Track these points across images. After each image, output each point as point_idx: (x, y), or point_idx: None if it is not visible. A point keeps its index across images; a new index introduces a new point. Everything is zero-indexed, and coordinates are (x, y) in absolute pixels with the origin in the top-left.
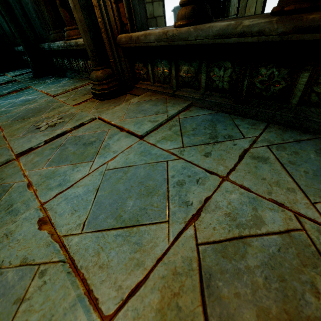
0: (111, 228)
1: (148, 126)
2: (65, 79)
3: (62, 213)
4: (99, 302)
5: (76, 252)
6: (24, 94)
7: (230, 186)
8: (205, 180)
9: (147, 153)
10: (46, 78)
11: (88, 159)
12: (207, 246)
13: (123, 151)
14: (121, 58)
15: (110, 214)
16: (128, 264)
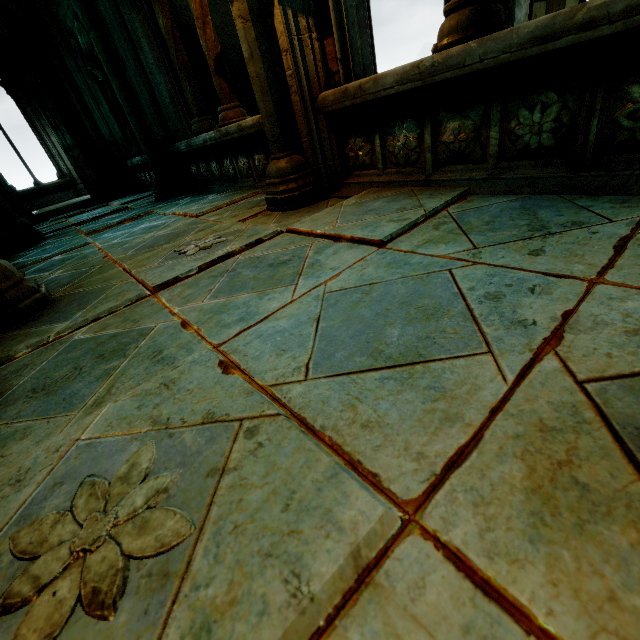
0: (367, 370)
1: (391, 227)
2: (211, 196)
3: (259, 356)
4: (382, 479)
5: (306, 407)
6: (145, 221)
7: (616, 290)
8: (549, 288)
9: (401, 264)
10: (178, 199)
11: (285, 282)
12: (604, 383)
13: (351, 266)
14: (322, 133)
15: (357, 350)
16: (424, 419)
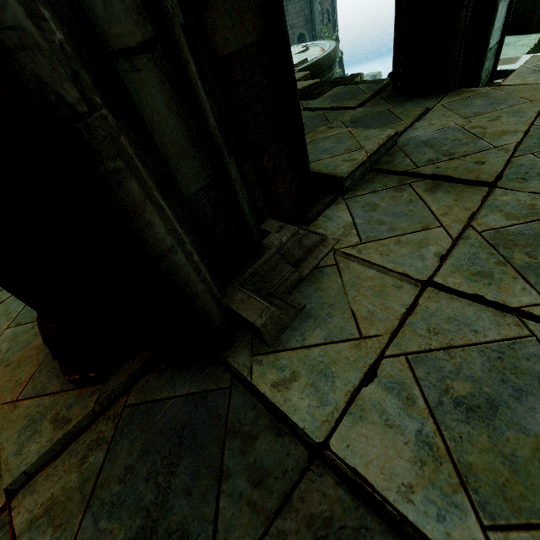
0: None
1: None
2: None
3: None
4: None
5: None
6: None
7: None
8: None
9: None
10: None
11: None
12: None
13: None
14: None
15: None
16: None
